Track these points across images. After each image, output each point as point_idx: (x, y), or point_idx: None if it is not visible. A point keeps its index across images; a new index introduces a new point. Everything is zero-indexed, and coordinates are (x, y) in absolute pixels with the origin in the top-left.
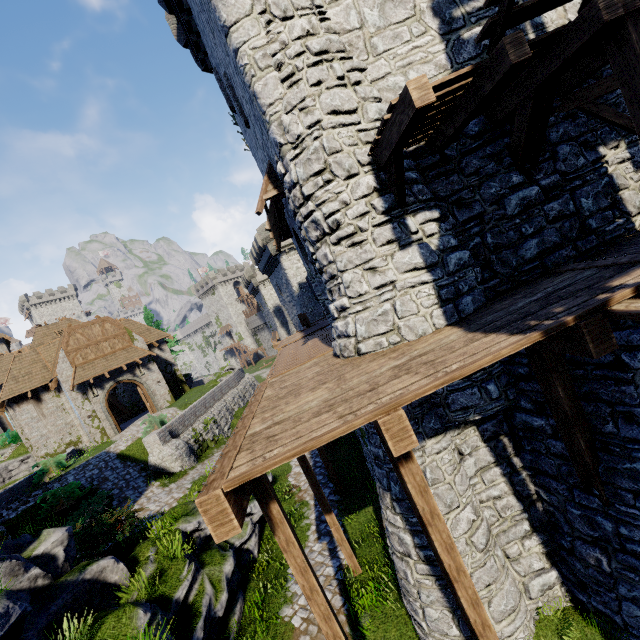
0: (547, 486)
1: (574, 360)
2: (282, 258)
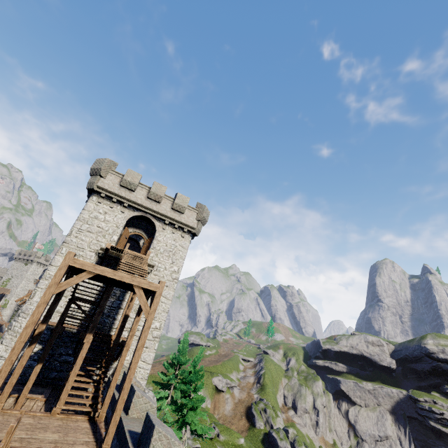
0: None
1: None
2: None
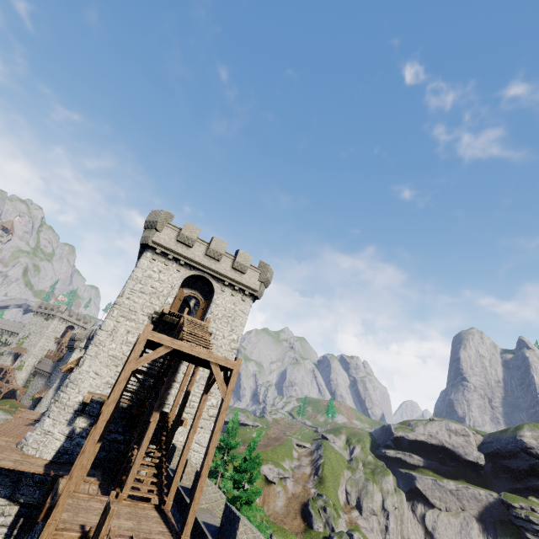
0: None
1: None
2: None
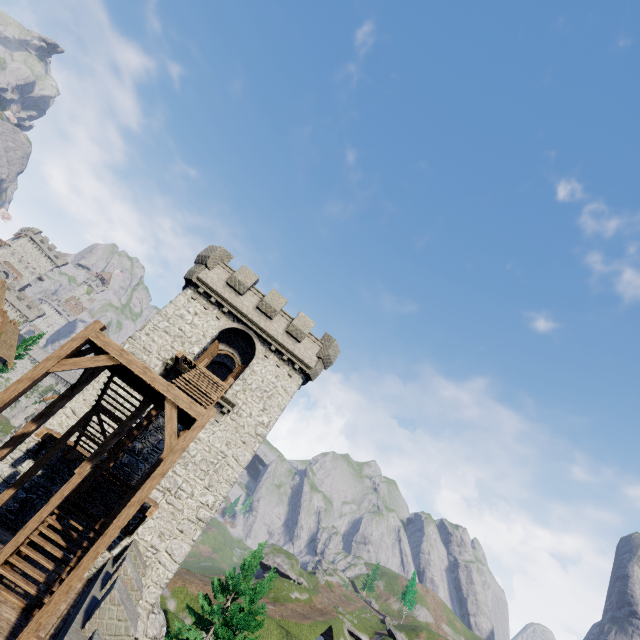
0: None
1: None
2: None
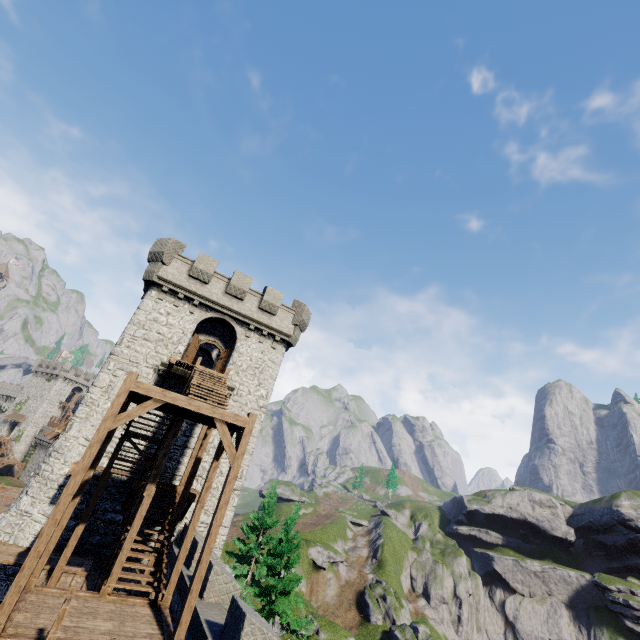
0: None
1: None
2: None
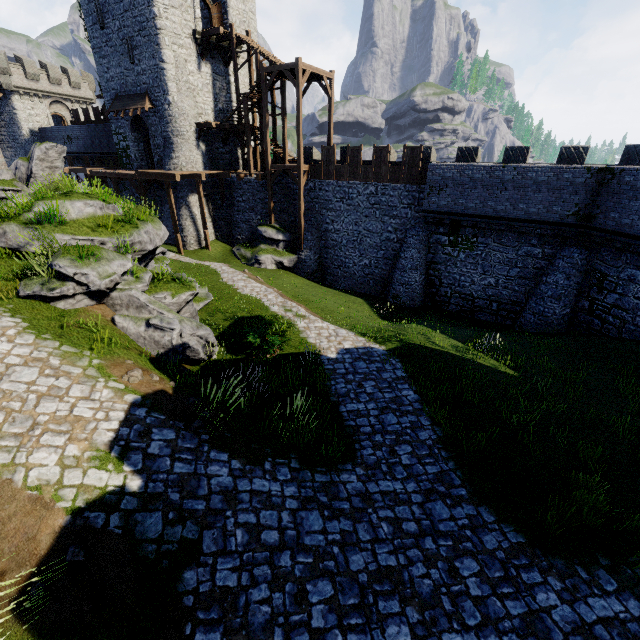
0: (216, 212)
1: (225, 183)
2: (14, 97)
